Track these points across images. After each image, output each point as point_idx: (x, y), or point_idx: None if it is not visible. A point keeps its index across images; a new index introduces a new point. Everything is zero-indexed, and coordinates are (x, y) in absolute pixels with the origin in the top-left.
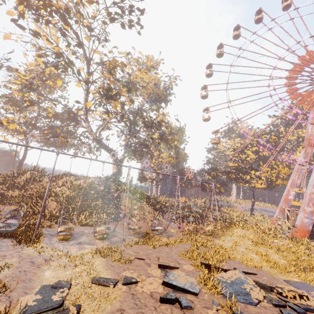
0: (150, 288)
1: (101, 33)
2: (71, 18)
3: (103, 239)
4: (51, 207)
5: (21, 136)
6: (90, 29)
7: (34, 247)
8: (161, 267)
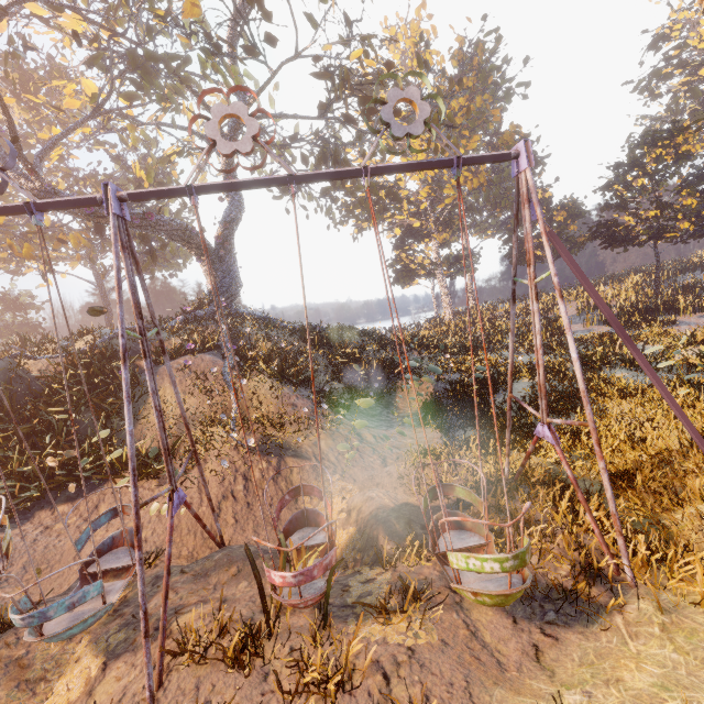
0: None
1: None
2: None
3: None
4: None
5: None
6: None
7: None
8: None
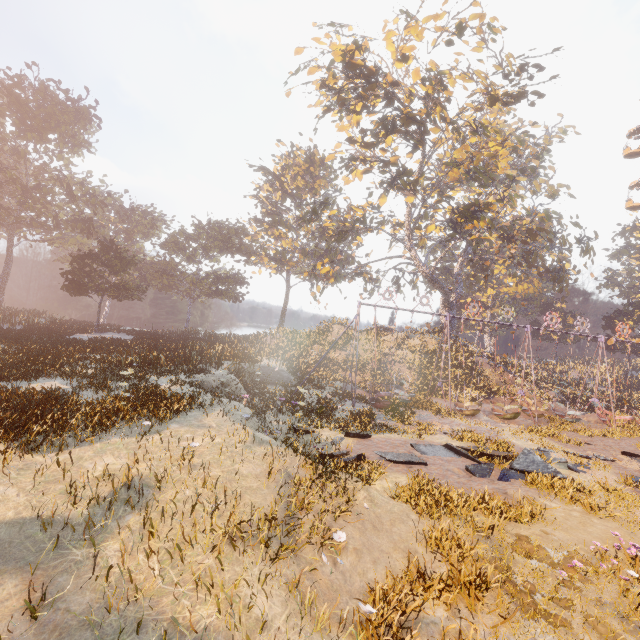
0: (635, 467)
1: (470, 125)
2: (430, 118)
3: (513, 419)
4: (405, 376)
5: (331, 280)
6: (449, 122)
7: (460, 419)
8: (627, 455)
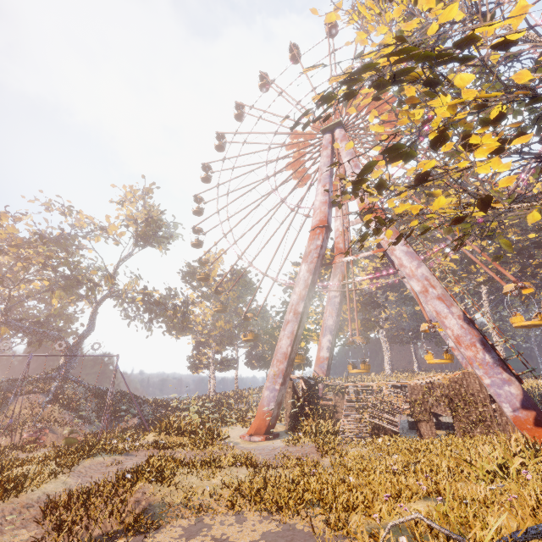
0: None
1: None
2: None
3: None
4: None
5: None
6: None
7: None
8: None
